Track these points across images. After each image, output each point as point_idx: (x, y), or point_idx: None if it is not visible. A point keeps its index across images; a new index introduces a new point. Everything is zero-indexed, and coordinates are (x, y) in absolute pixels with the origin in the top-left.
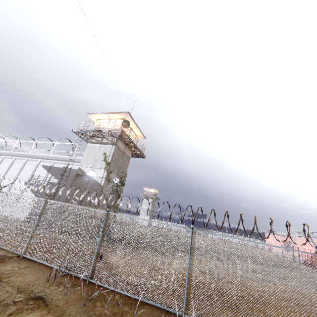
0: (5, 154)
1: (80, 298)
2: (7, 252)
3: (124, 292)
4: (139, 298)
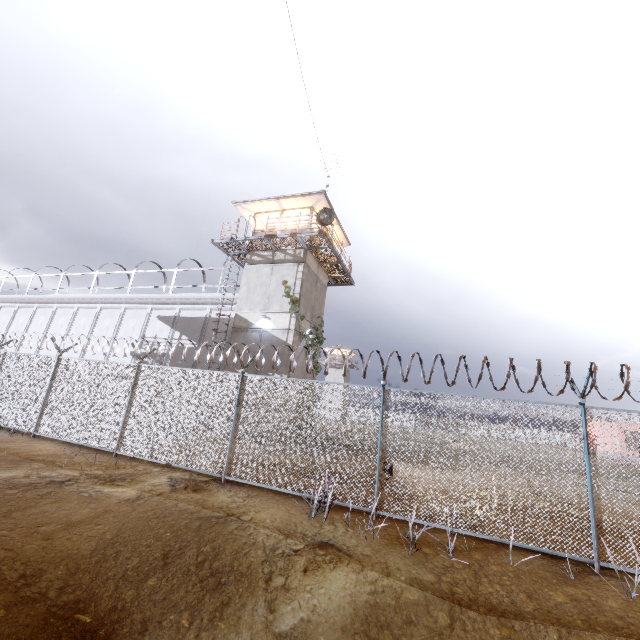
0: (78, 302)
1: (389, 543)
2: (189, 474)
3: (457, 529)
4: (493, 538)
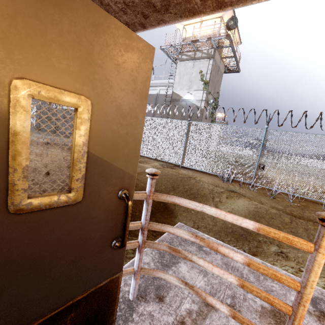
0: None
1: (260, 195)
2: (165, 163)
3: (294, 194)
4: (313, 199)
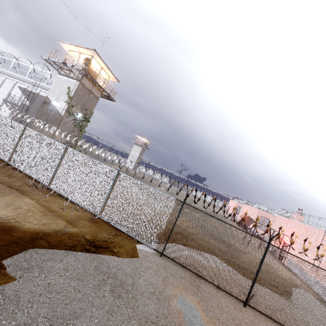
0: None
1: None
2: None
3: (24, 171)
4: (30, 175)
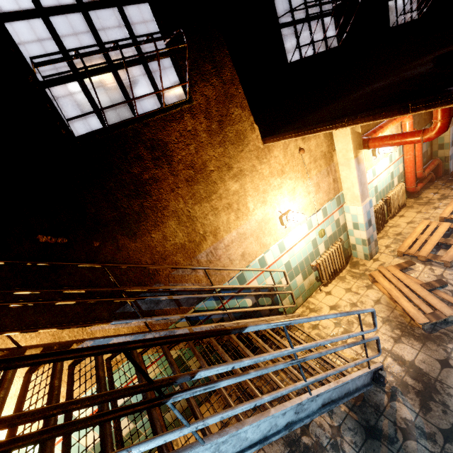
0: None
1: None
2: None
3: None
4: None
